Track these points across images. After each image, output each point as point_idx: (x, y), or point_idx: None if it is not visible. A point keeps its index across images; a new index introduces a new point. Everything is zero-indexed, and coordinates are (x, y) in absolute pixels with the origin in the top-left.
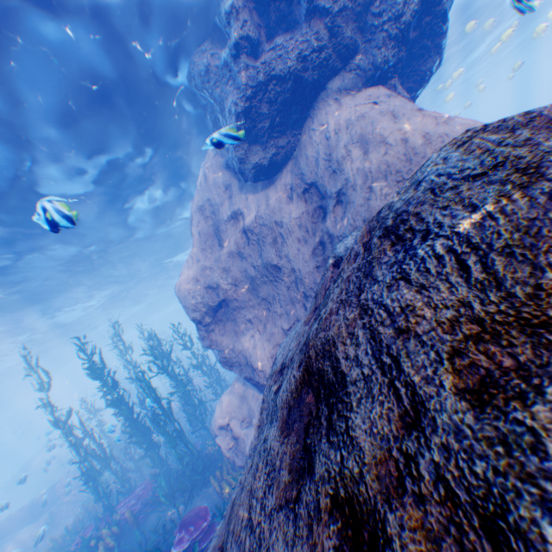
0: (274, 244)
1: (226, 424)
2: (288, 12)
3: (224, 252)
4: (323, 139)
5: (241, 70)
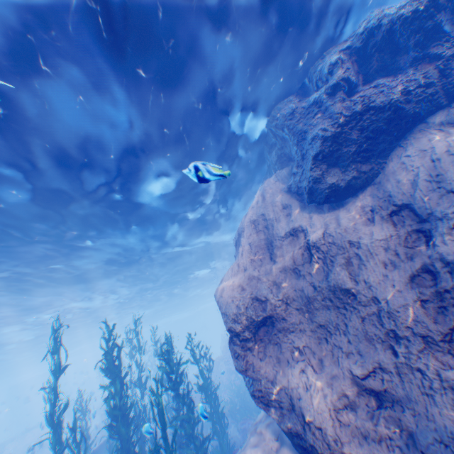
0: (346, 264)
1: None
2: (389, 63)
3: (276, 265)
4: (427, 161)
5: (337, 103)
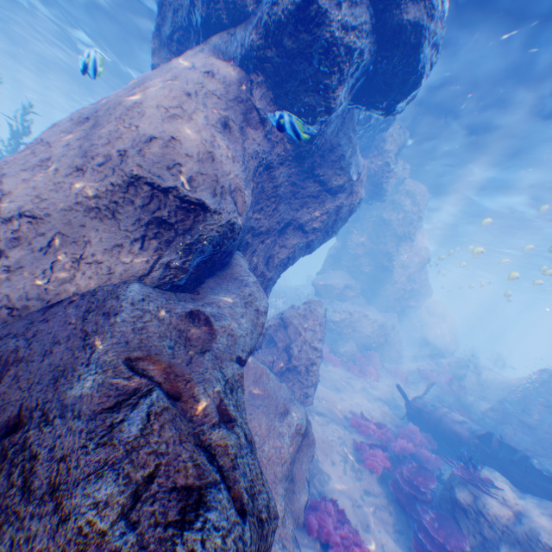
0: None
1: None
2: None
3: None
4: None
5: None
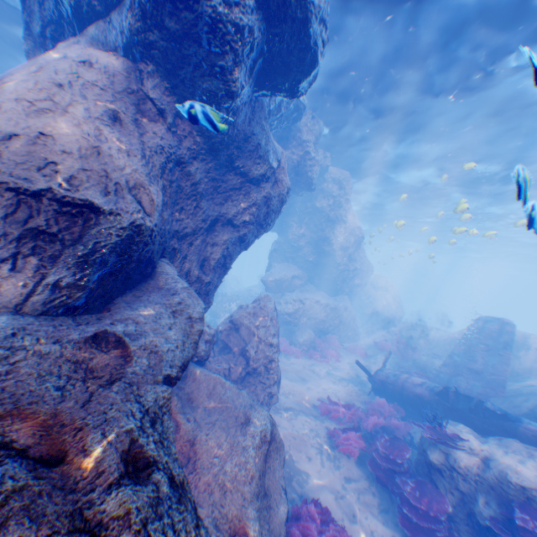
0: None
1: None
2: None
3: None
4: None
5: None
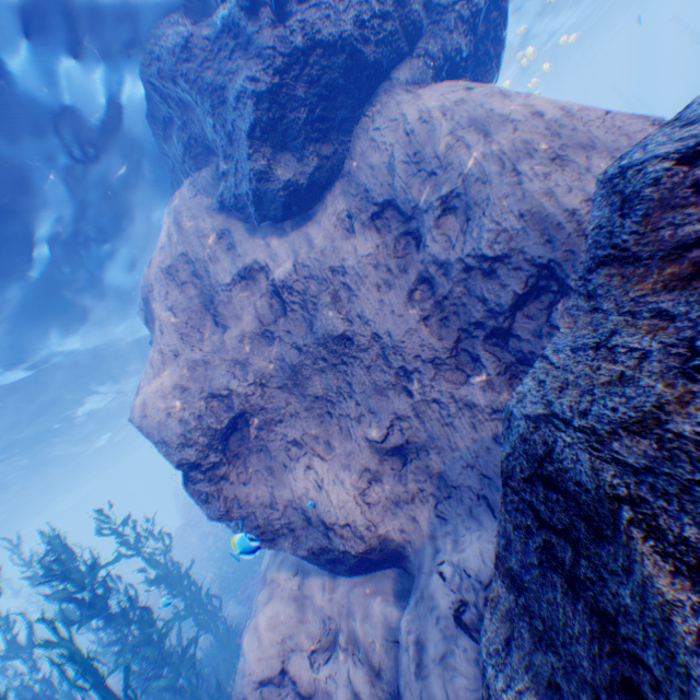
0: (334, 301)
1: (278, 674)
2: None
3: (232, 334)
4: (401, 135)
5: (265, 28)
